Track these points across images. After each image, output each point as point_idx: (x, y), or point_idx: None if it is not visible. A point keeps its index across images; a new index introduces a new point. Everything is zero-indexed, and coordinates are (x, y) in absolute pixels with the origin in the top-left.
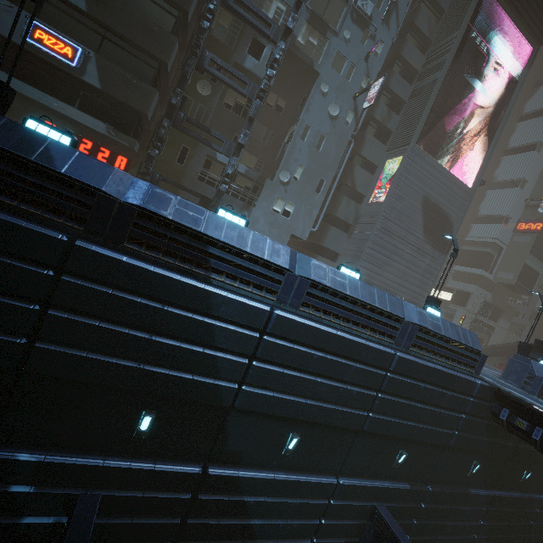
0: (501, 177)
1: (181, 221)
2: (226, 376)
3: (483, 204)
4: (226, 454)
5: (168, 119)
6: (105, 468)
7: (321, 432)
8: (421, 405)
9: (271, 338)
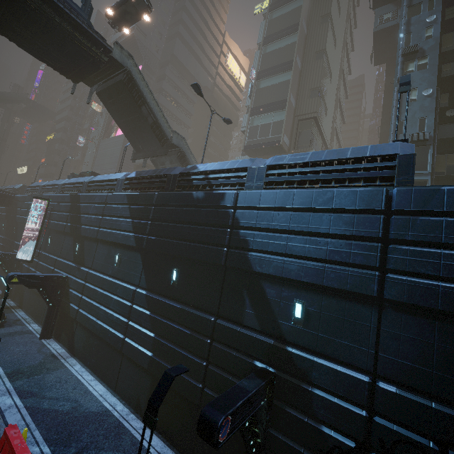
0: None
1: None
2: None
3: None
4: None
5: None
6: None
7: None
8: None
9: None
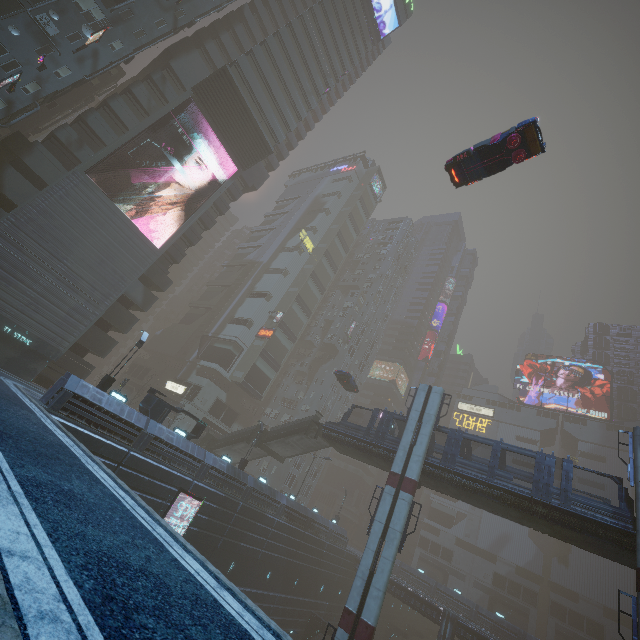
0: (258, 289)
1: None
2: None
3: (240, 308)
4: None
5: None
6: None
7: None
8: None
9: None
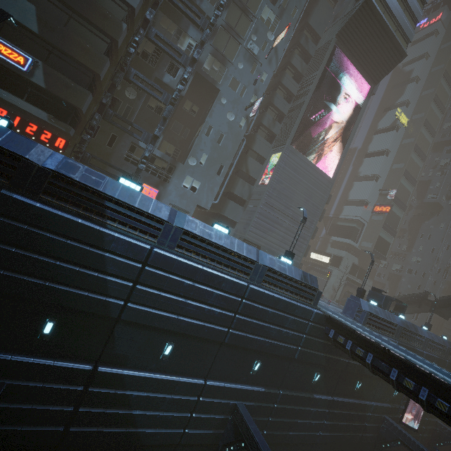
0: (363, 173)
1: (86, 182)
2: (115, 294)
3: (351, 192)
4: (114, 356)
5: (99, 113)
6: (12, 362)
7: (192, 343)
8: (270, 325)
9: (151, 268)
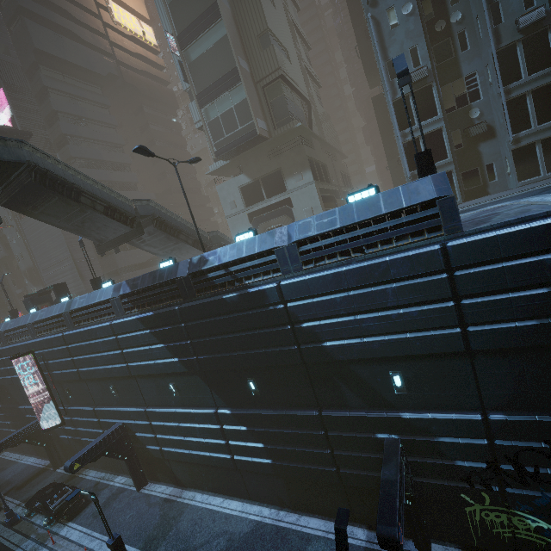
0: None
1: None
2: None
3: None
4: None
5: None
6: None
7: None
8: None
9: None
